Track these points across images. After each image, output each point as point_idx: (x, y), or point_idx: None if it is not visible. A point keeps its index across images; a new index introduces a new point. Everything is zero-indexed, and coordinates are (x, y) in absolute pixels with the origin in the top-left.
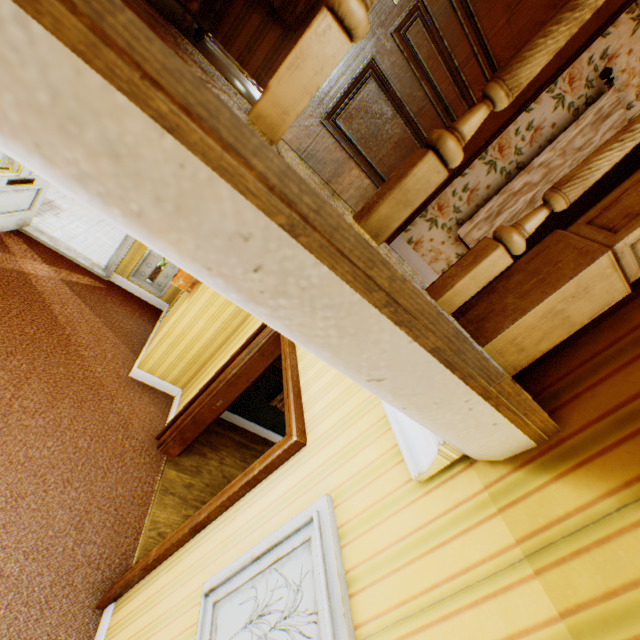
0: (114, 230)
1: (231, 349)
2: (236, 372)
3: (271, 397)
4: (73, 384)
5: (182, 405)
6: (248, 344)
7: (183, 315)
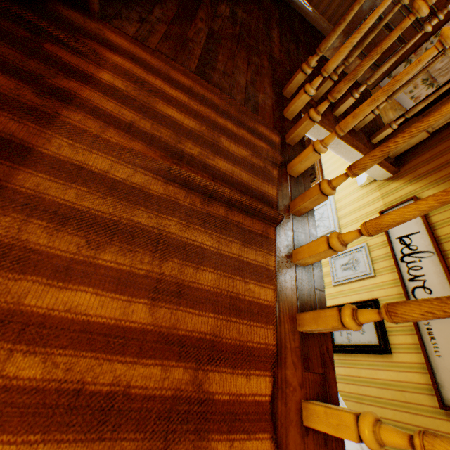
0: None
1: None
2: None
3: None
4: None
5: None
6: None
7: None
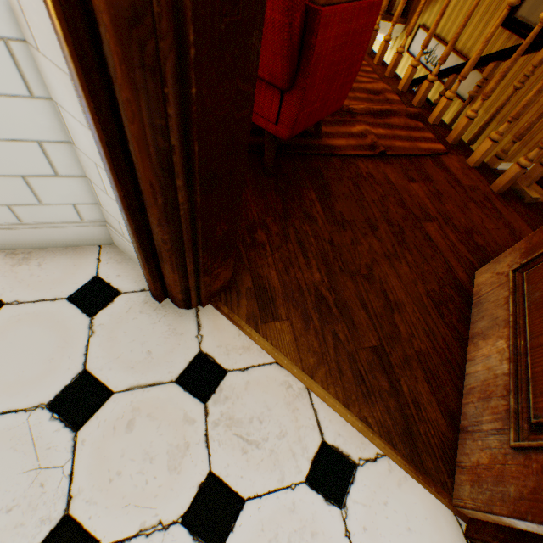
0: None
1: None
2: None
3: None
4: None
5: None
6: None
7: None
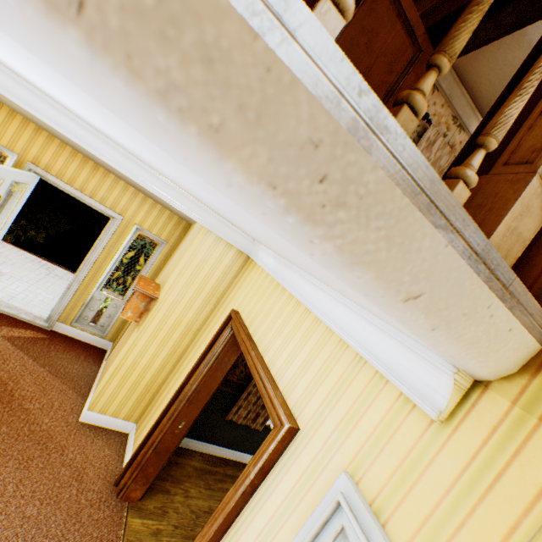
0: (54, 285)
1: (185, 368)
2: (196, 387)
3: (226, 411)
4: (17, 442)
5: (139, 439)
6: (204, 357)
7: (134, 344)
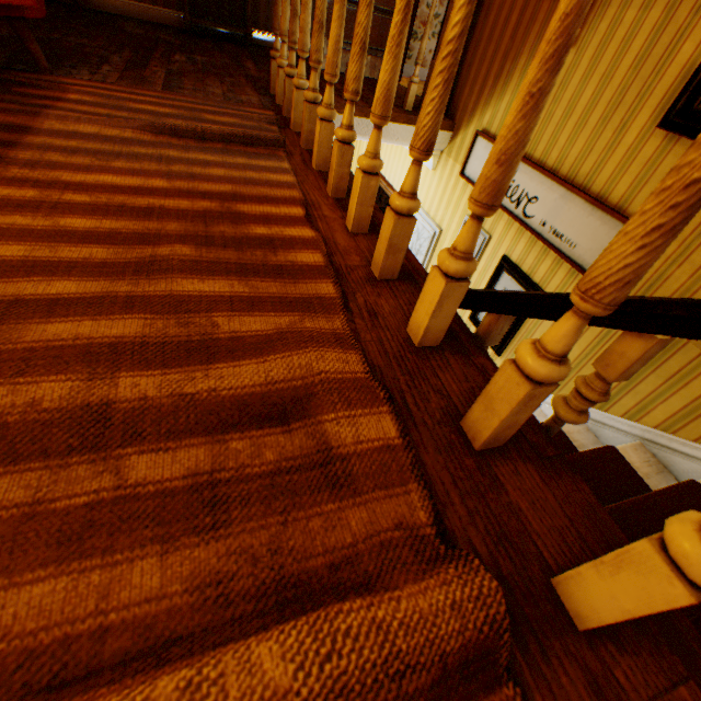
0: None
1: None
2: None
3: None
4: None
5: None
6: None
7: None
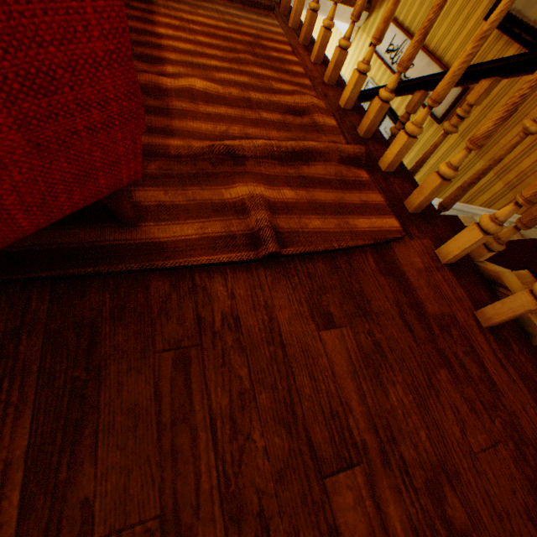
0: None
1: None
2: None
3: None
4: None
5: None
6: None
7: None
